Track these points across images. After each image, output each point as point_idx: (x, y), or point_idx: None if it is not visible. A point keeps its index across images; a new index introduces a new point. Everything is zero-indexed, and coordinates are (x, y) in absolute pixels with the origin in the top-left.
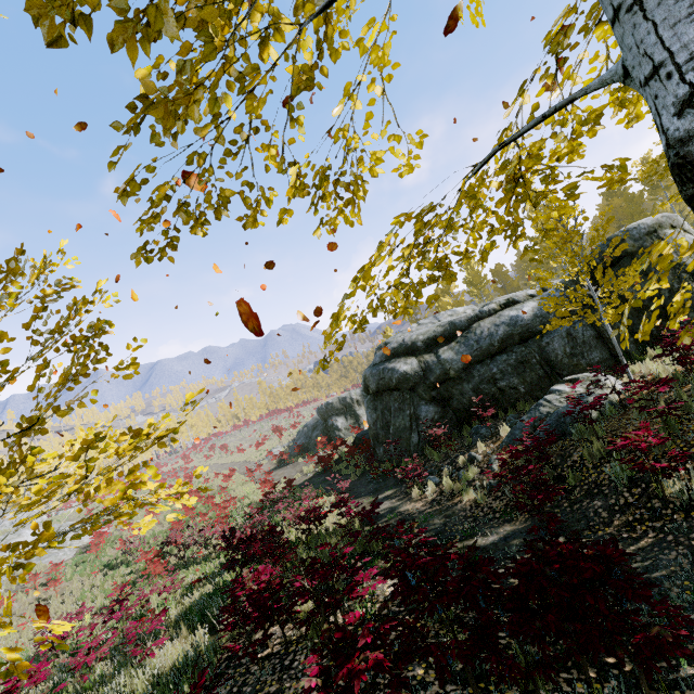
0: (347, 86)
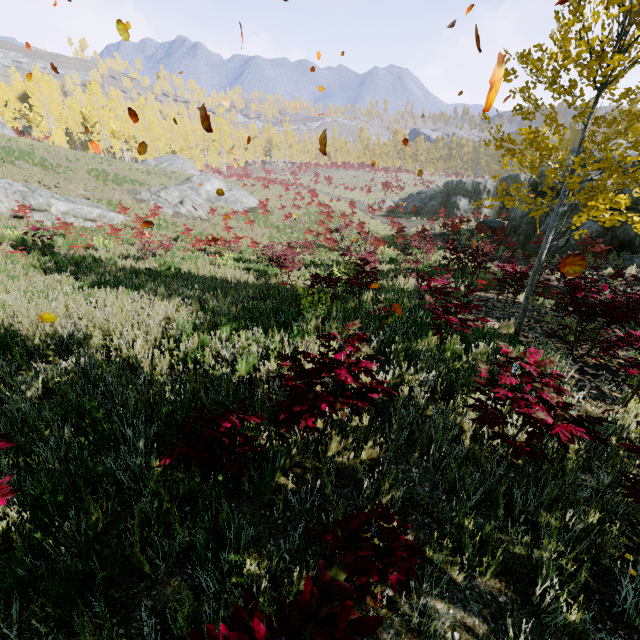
0: None
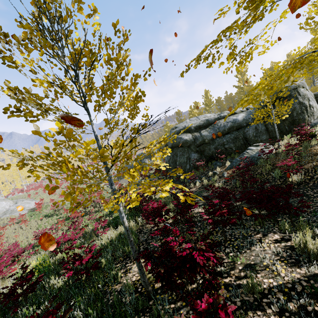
0: (269, 22)
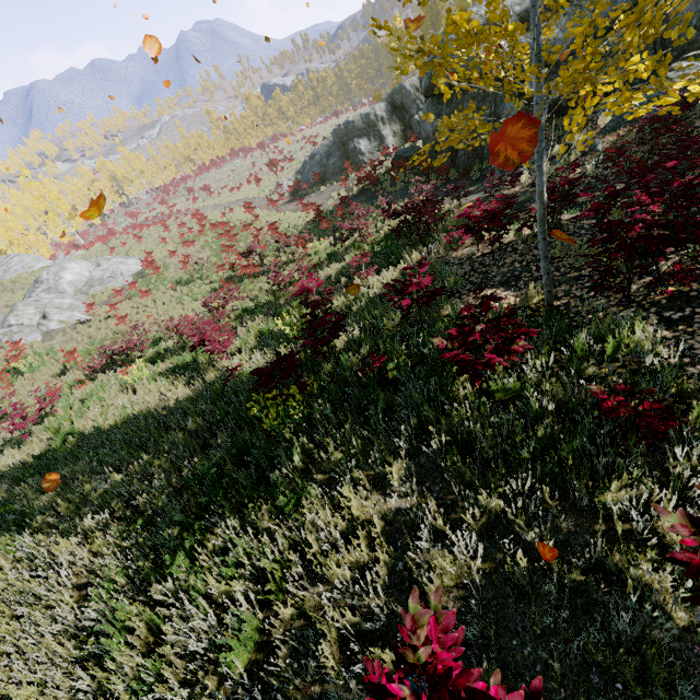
0: None
